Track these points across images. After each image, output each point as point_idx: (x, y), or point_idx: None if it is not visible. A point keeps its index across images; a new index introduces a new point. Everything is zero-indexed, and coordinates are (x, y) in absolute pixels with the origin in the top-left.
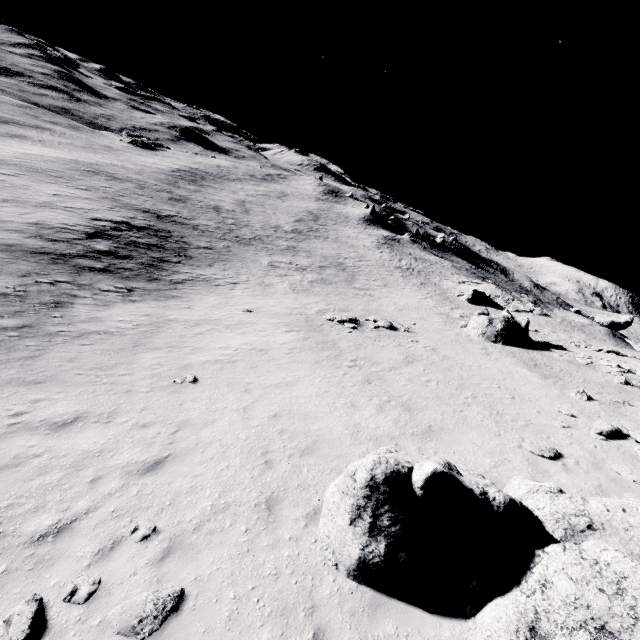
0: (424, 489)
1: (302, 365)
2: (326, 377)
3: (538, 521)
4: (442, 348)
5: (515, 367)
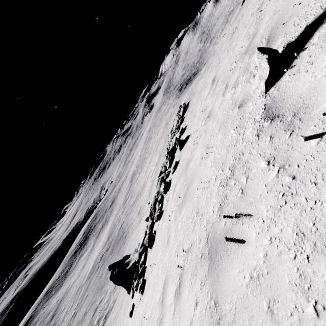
0: None
1: None
2: None
3: None
4: None
5: None
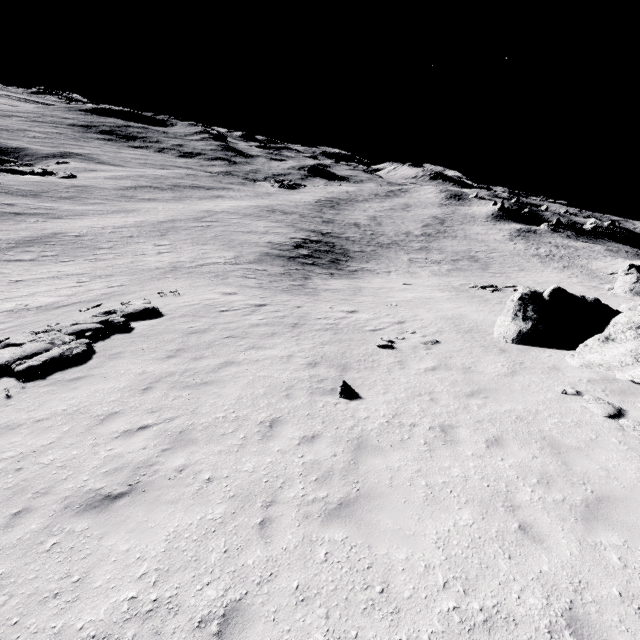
0: (549, 296)
1: (460, 303)
2: (480, 306)
3: (619, 312)
4: None
5: None
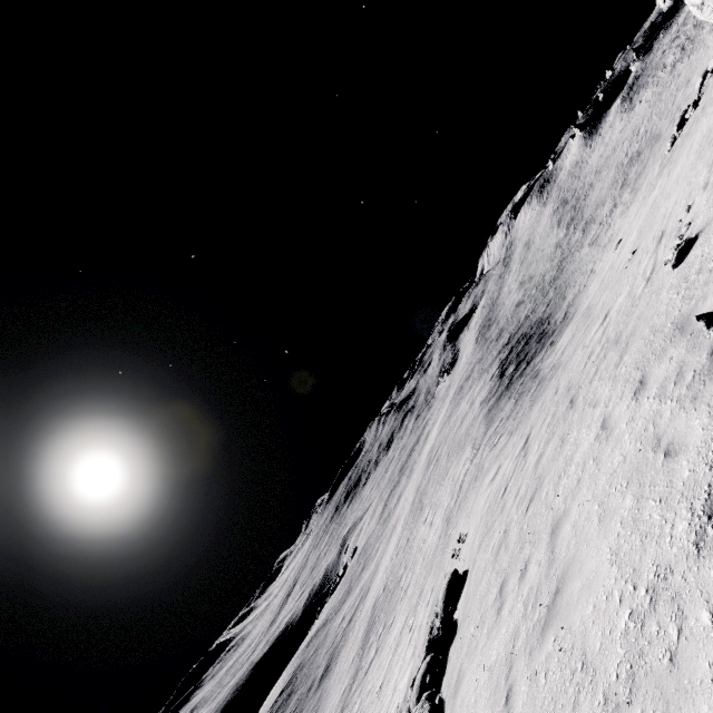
0: None
1: (684, 150)
2: (707, 112)
3: None
4: None
5: None
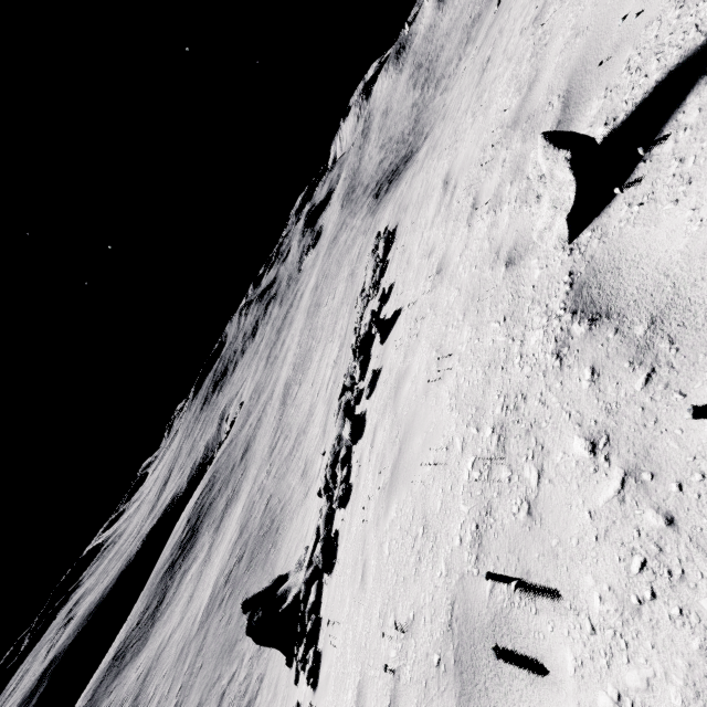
0: None
1: None
2: None
3: None
4: None
5: None
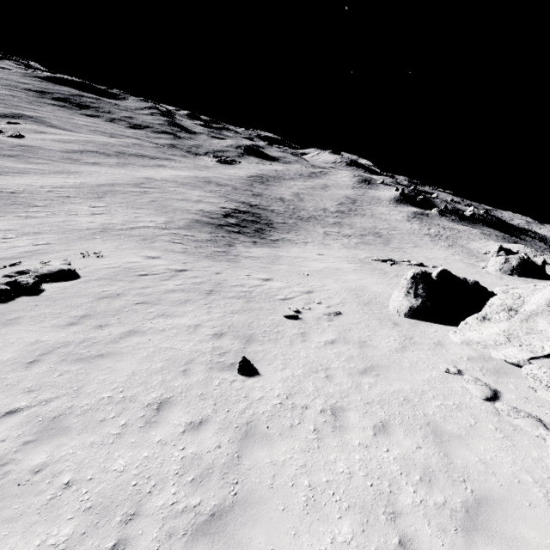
0: (437, 277)
1: (364, 274)
2: (380, 279)
3: (494, 294)
4: (462, 275)
5: (523, 284)
